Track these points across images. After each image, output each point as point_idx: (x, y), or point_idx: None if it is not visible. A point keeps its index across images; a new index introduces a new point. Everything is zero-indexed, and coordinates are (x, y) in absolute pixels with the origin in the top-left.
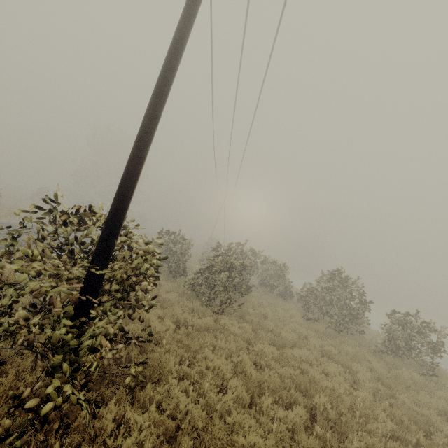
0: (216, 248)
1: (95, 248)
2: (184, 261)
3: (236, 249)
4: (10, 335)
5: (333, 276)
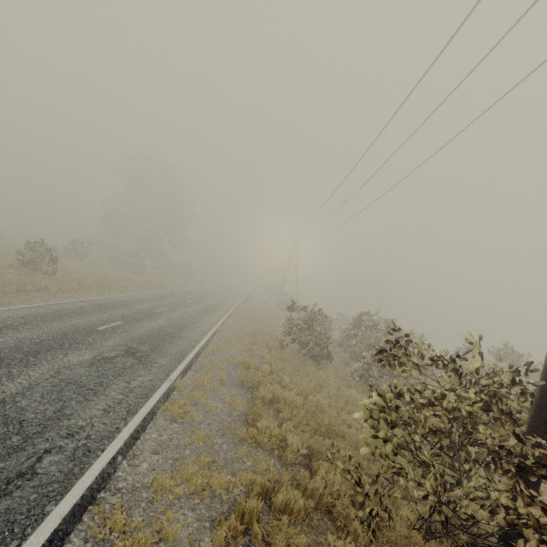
0: (359, 325)
1: (542, 415)
2: (329, 343)
3: (367, 320)
4: (544, 537)
5: (506, 355)
